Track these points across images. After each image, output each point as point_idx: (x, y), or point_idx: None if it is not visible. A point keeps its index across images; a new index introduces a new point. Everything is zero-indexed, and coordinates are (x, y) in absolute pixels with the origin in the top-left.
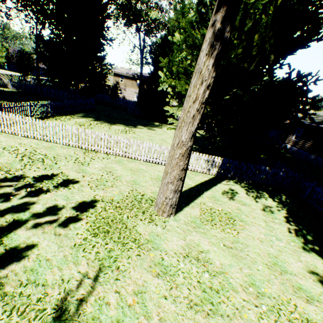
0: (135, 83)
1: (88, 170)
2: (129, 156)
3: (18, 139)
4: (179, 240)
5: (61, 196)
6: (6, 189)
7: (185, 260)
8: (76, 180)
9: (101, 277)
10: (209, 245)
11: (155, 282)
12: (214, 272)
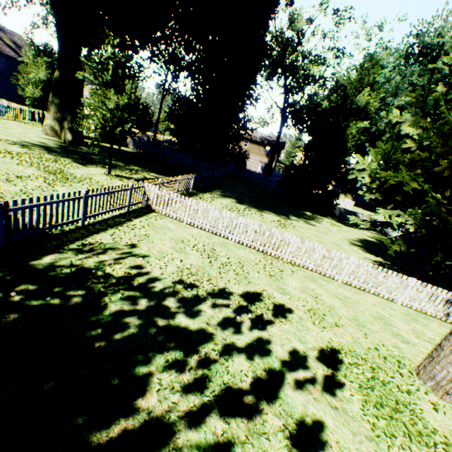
0: (262, 149)
1: (289, 291)
2: (322, 272)
3: (185, 228)
4: None
5: (290, 333)
6: (225, 310)
7: None
8: (288, 307)
9: None
10: None
11: None
12: None
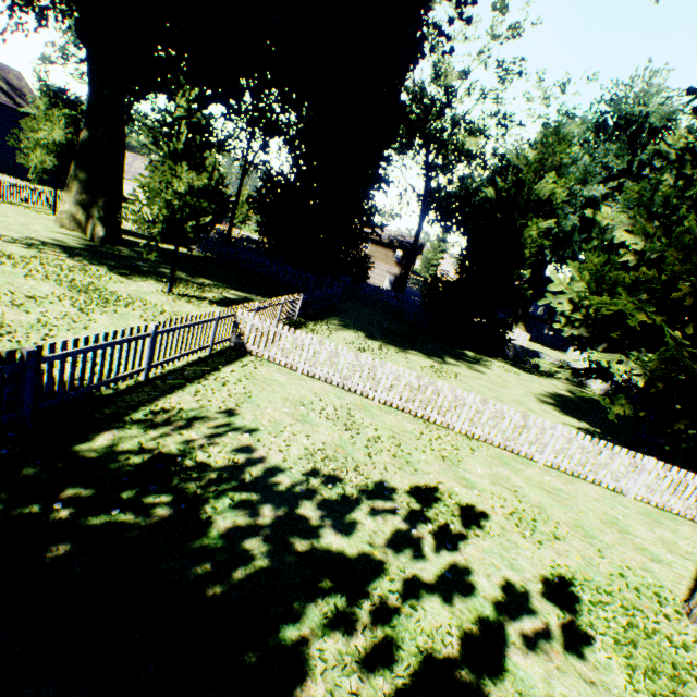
0: (391, 254)
1: (475, 482)
2: (515, 449)
3: (301, 380)
4: None
5: (494, 554)
6: (391, 519)
7: None
8: (481, 510)
9: None
10: None
11: None
12: None
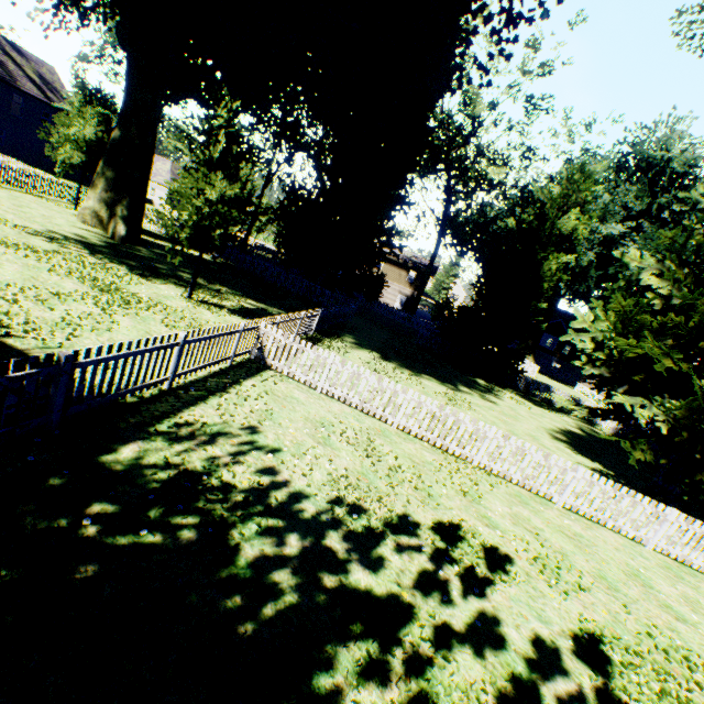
0: (404, 274)
1: (496, 521)
2: (534, 488)
3: (320, 399)
4: None
5: (521, 603)
6: (417, 557)
7: None
8: (505, 553)
9: None
10: None
11: None
12: None
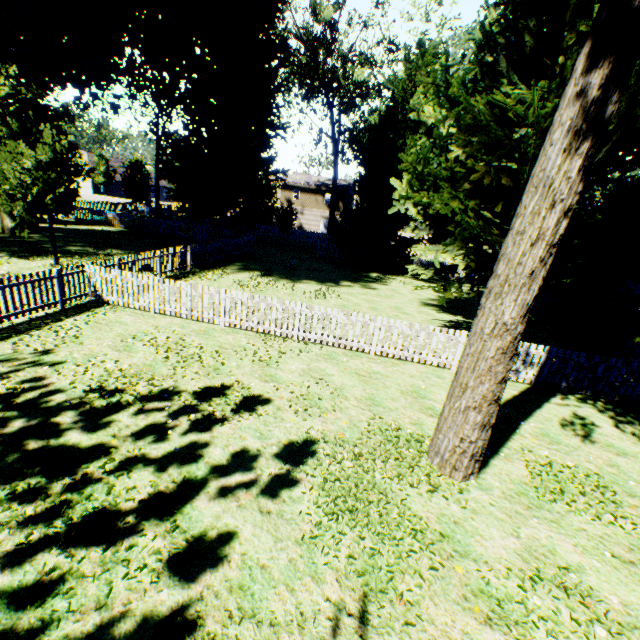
0: (320, 198)
1: (281, 377)
2: (348, 346)
3: (151, 318)
4: (505, 537)
5: (249, 429)
6: (156, 414)
7: (536, 588)
8: (266, 398)
9: (372, 615)
10: (577, 552)
11: (487, 637)
12: (617, 625)
